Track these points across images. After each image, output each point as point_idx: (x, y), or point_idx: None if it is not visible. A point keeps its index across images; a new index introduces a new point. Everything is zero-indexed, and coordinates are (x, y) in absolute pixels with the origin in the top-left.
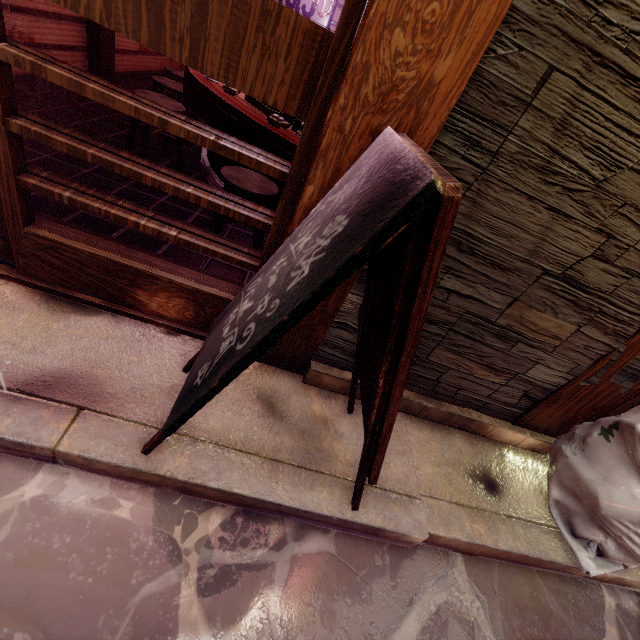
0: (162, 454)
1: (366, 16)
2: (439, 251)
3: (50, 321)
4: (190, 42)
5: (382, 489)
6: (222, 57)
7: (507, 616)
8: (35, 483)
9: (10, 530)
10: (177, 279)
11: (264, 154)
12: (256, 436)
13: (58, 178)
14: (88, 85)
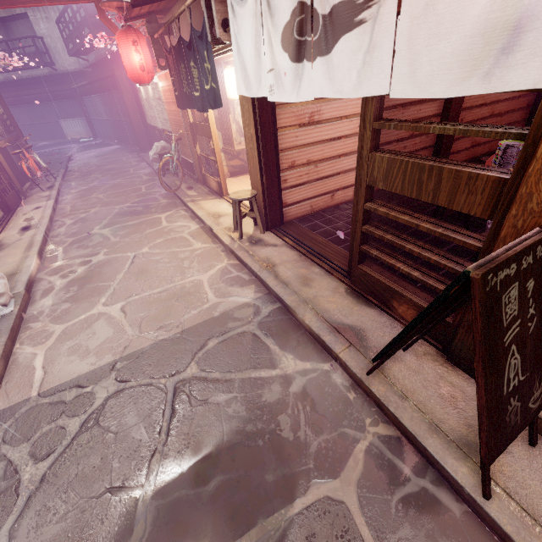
0: (374, 380)
1: (526, 172)
2: (477, 300)
3: (354, 306)
4: (432, 194)
5: (530, 516)
6: (447, 197)
7: None
8: (328, 365)
9: (317, 375)
10: (414, 299)
11: (474, 236)
12: (429, 405)
13: (374, 246)
14: (390, 214)
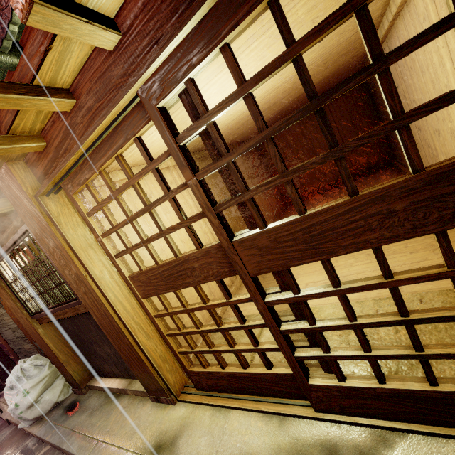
0: None
1: None
2: None
3: None
4: None
5: None
6: None
7: (3, 443)
8: None
9: None
10: None
11: None
12: None
13: None
14: None
